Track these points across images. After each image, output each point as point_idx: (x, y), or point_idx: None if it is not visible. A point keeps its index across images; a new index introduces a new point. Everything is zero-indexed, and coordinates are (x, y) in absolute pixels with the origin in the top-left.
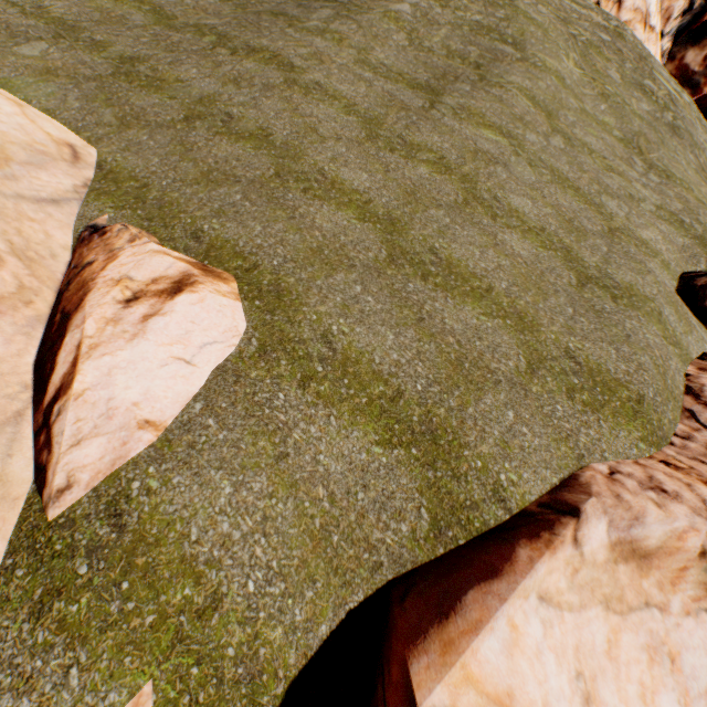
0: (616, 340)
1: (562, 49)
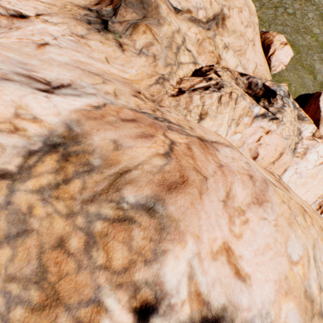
0: None
1: None
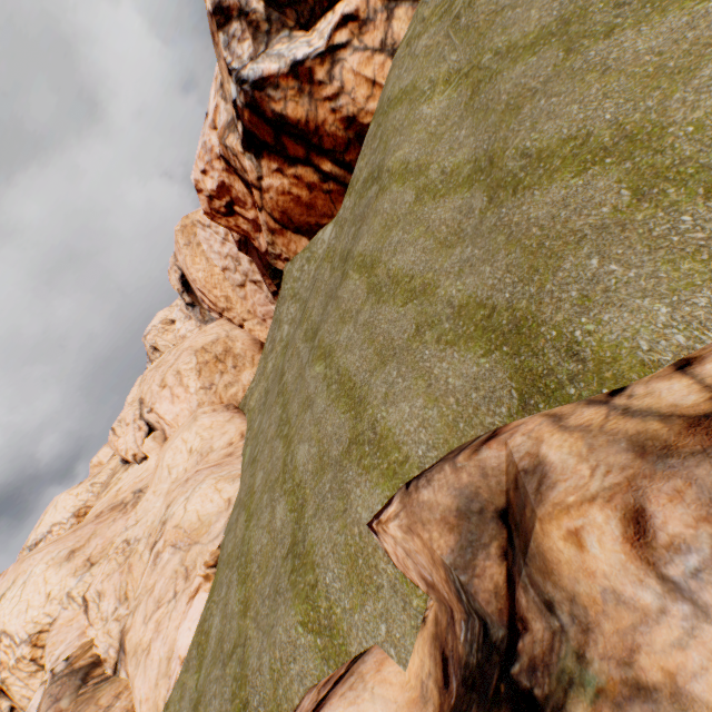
0: (267, 630)
1: (428, 86)
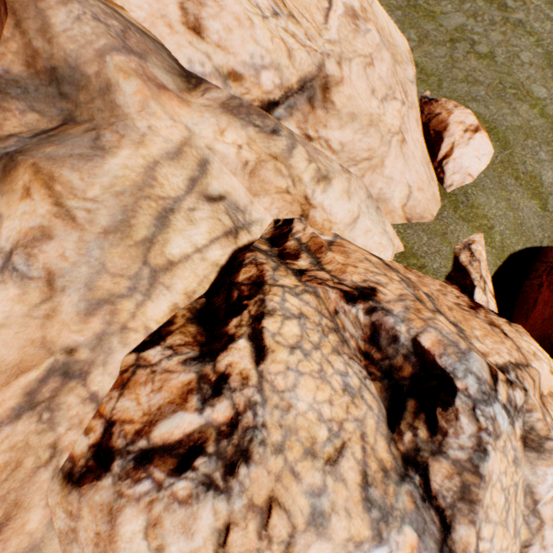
0: None
1: None
